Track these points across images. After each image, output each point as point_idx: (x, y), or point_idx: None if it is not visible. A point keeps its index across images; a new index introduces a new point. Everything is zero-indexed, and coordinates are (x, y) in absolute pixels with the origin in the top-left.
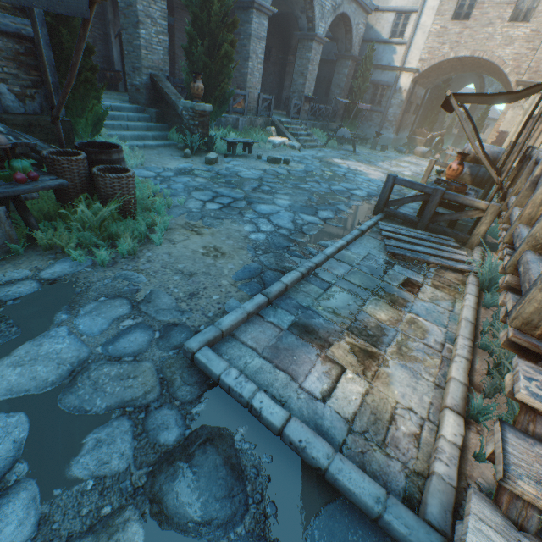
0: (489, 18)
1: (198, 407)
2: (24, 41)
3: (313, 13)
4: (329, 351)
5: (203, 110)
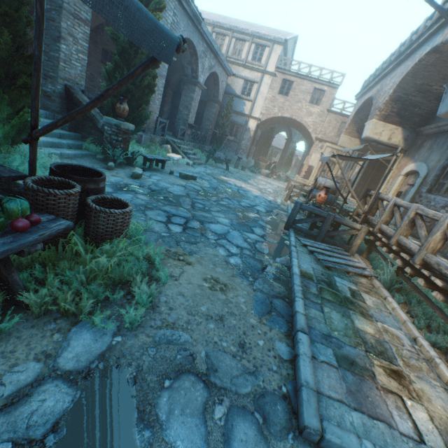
0: (299, 98)
1: None
2: None
3: (197, 67)
4: (378, 380)
5: (127, 128)
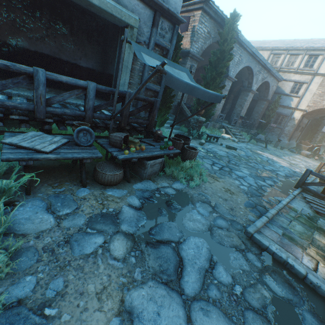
0: None
1: (262, 257)
2: (155, 92)
3: (252, 80)
4: (306, 251)
5: (201, 120)
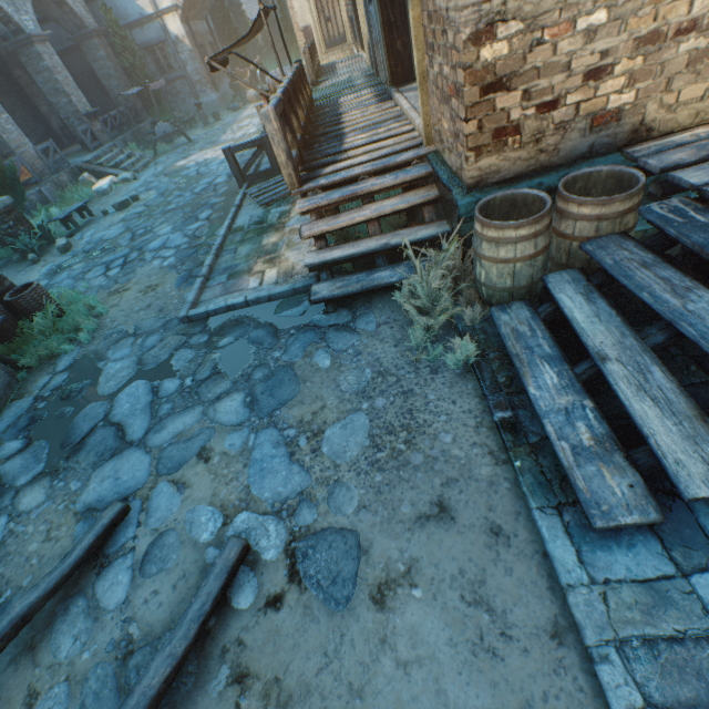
0: None
1: (209, 327)
2: None
3: (2, 10)
4: (254, 271)
5: (6, 206)
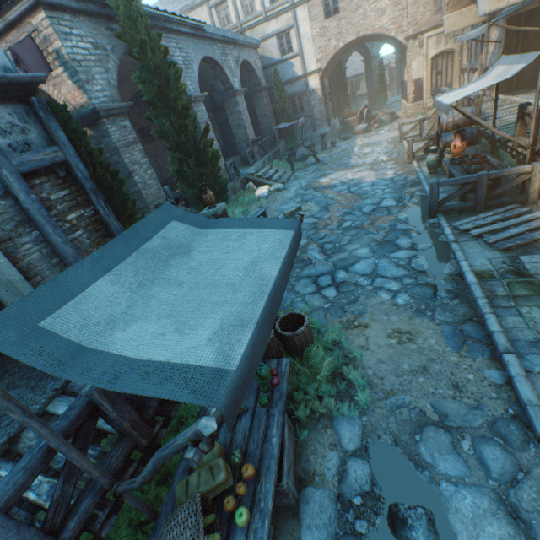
0: (355, 3)
1: None
2: None
3: (226, 75)
4: None
5: (222, 211)
